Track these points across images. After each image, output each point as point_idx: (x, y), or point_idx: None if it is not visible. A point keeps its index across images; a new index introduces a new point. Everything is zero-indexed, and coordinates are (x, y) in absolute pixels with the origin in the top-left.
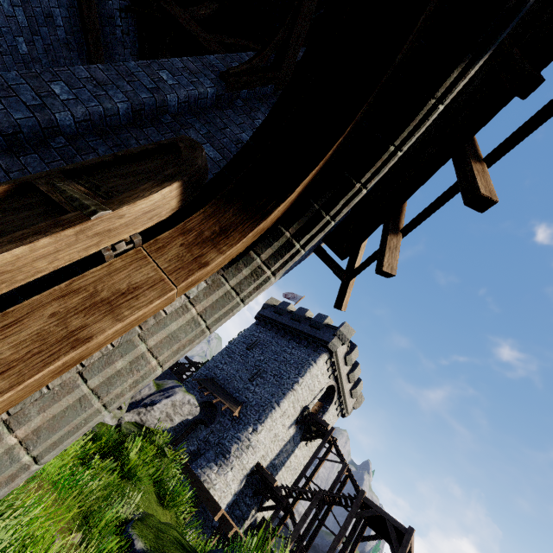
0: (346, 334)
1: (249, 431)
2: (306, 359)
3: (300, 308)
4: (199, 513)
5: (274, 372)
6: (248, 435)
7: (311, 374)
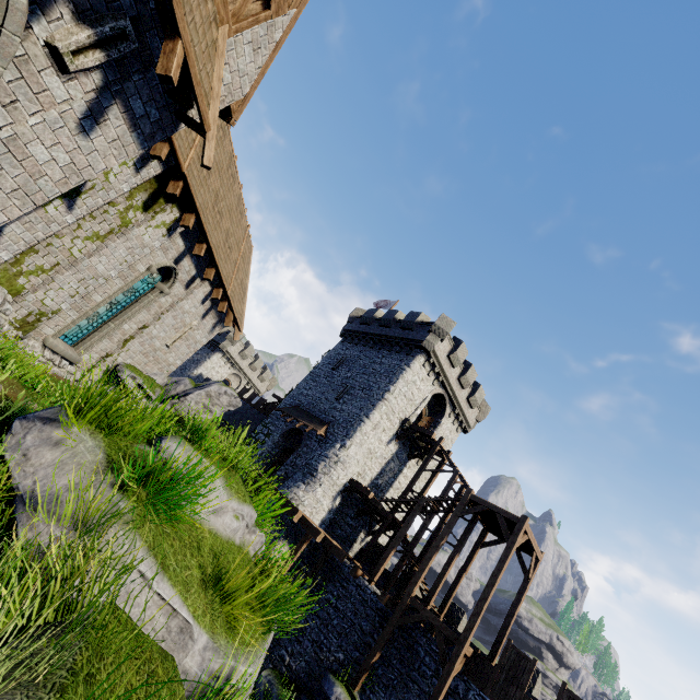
0: (443, 328)
1: (336, 448)
2: (398, 366)
3: (389, 311)
4: (288, 527)
5: (362, 386)
6: (336, 451)
7: (405, 380)
